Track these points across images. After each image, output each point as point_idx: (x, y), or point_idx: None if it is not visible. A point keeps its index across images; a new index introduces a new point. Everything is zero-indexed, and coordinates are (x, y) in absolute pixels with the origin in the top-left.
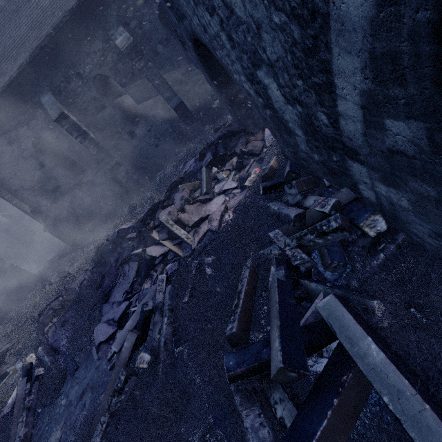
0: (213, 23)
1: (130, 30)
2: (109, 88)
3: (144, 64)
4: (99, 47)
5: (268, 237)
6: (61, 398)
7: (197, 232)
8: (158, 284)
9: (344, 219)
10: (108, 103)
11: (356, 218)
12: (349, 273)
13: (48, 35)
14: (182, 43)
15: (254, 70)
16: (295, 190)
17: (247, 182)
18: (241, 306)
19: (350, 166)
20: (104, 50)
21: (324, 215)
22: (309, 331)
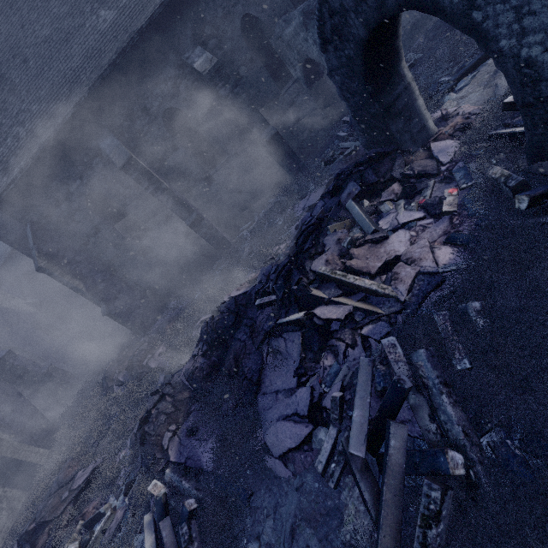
0: None
1: (207, 51)
2: (180, 124)
3: (230, 90)
4: (170, 74)
5: None
6: (243, 541)
7: (395, 279)
8: (388, 352)
9: None
10: (179, 143)
11: None
12: None
13: (112, 63)
14: (325, 42)
15: None
16: None
17: (446, 207)
18: None
19: None
20: (176, 78)
21: None
22: None
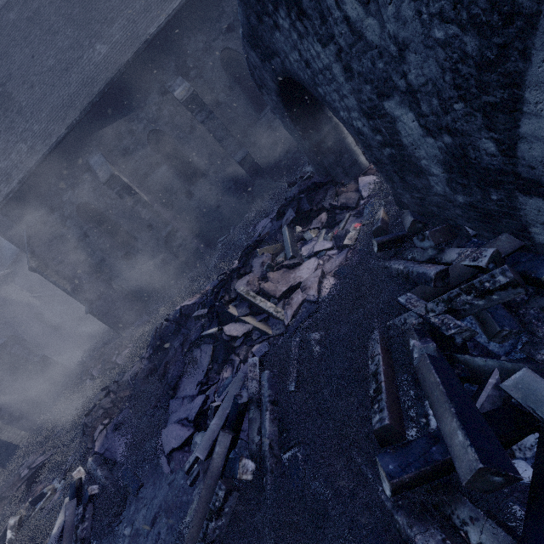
0: (323, 55)
1: (189, 80)
2: (164, 144)
3: (206, 115)
4: (154, 100)
5: (394, 304)
6: (123, 526)
7: (288, 304)
8: (249, 370)
9: (514, 272)
10: (163, 161)
11: (530, 270)
12: (527, 342)
13: (101, 91)
14: (259, 87)
15: (379, 102)
16: (429, 242)
17: (346, 241)
18: (385, 390)
19: (522, 203)
20: (160, 104)
21: (476, 270)
22: (489, 421)
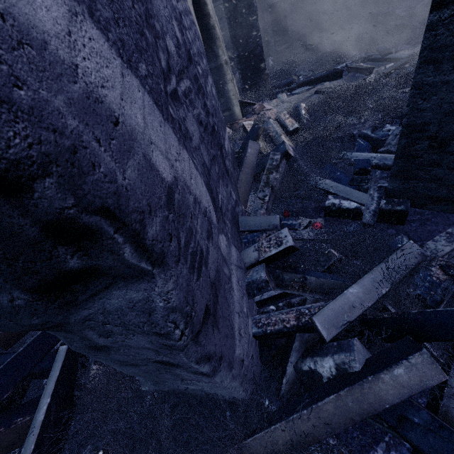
0: None
1: None
2: None
3: None
4: None
5: None
6: None
7: None
8: None
9: None
10: None
11: None
12: None
13: None
14: None
15: None
16: None
17: None
18: None
19: None
20: None
21: None
22: None
